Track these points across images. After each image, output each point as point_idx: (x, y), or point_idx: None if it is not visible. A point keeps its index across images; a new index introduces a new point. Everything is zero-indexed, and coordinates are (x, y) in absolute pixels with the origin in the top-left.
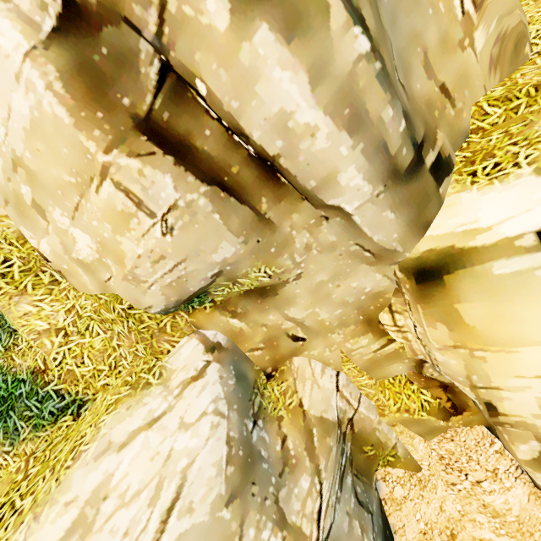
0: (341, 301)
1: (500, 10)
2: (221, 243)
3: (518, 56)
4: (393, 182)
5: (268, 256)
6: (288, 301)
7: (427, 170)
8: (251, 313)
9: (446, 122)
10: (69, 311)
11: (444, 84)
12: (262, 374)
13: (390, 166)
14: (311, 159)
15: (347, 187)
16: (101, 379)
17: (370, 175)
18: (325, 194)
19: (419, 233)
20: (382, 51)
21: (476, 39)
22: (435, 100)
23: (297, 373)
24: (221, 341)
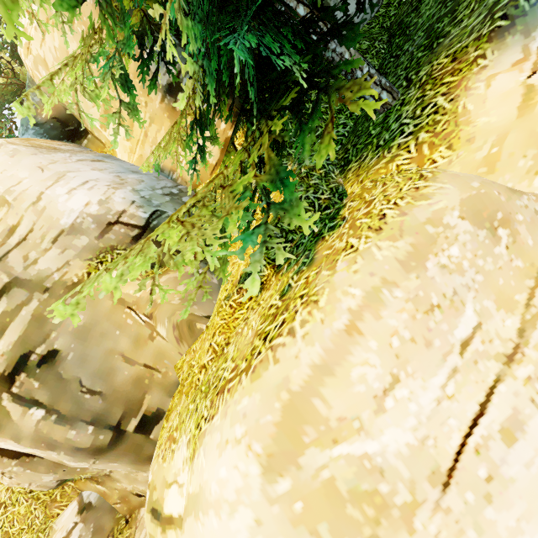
0: (146, 481)
1: (166, 314)
2: (42, 477)
3: (194, 331)
4: (100, 455)
5: (78, 472)
6: (118, 480)
7: (131, 433)
8: (107, 481)
9: (157, 383)
10: (8, 489)
11: (146, 364)
12: (123, 520)
13: (90, 452)
14: (45, 457)
15: (72, 464)
16: (23, 535)
17: (79, 460)
18: (67, 465)
19: (146, 463)
20: (57, 406)
21: (160, 331)
22: (144, 373)
23: (140, 522)
24: (93, 500)
